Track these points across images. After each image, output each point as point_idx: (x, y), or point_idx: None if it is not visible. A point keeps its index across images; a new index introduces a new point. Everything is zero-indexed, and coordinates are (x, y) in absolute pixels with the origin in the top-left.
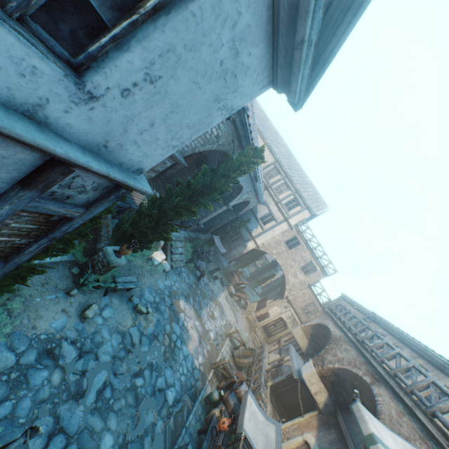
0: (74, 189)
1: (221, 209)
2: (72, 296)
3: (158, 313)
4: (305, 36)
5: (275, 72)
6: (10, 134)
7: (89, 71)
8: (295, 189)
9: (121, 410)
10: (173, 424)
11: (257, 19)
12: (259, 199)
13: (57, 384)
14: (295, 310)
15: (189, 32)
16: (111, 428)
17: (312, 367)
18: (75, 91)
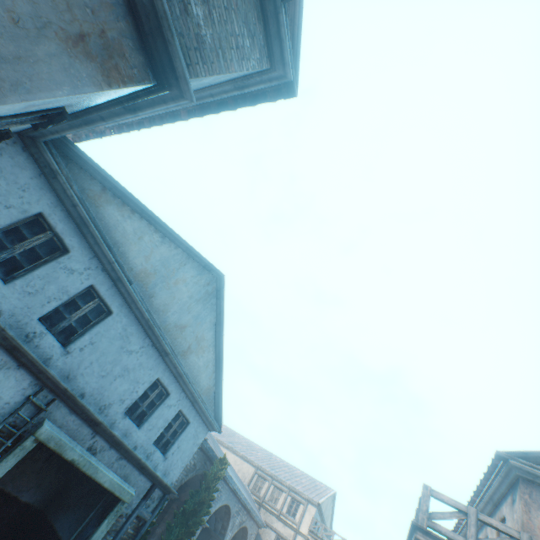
0: (152, 500)
1: None
2: None
3: None
4: (211, 419)
5: (208, 427)
6: (155, 473)
7: (167, 452)
8: (287, 487)
9: None
10: None
11: (199, 422)
12: (255, 518)
13: None
14: None
15: (186, 433)
16: None
17: None
18: (164, 458)
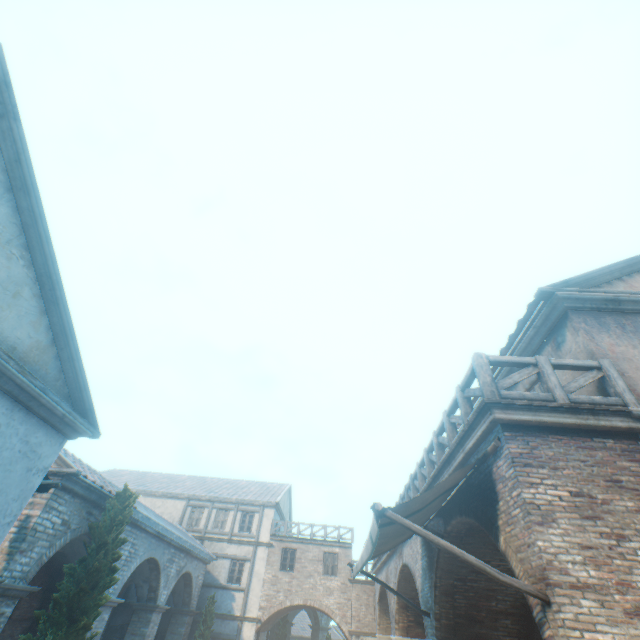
0: None
1: (152, 624)
2: None
3: None
4: (64, 412)
5: (63, 432)
6: None
7: None
8: (235, 503)
9: None
10: None
11: (31, 424)
12: (199, 556)
13: None
14: (373, 632)
15: None
16: None
17: (393, 637)
18: None
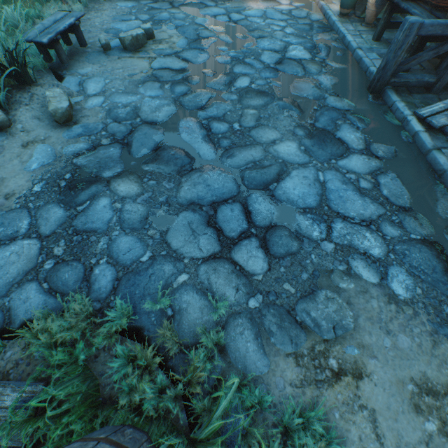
0: None
1: None
2: (10, 125)
3: (167, 24)
4: None
5: None
6: None
7: None
8: None
9: (260, 120)
10: (339, 65)
11: None
12: None
13: (137, 191)
14: None
15: None
16: (274, 140)
17: None
18: None
